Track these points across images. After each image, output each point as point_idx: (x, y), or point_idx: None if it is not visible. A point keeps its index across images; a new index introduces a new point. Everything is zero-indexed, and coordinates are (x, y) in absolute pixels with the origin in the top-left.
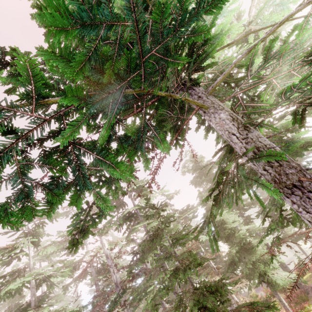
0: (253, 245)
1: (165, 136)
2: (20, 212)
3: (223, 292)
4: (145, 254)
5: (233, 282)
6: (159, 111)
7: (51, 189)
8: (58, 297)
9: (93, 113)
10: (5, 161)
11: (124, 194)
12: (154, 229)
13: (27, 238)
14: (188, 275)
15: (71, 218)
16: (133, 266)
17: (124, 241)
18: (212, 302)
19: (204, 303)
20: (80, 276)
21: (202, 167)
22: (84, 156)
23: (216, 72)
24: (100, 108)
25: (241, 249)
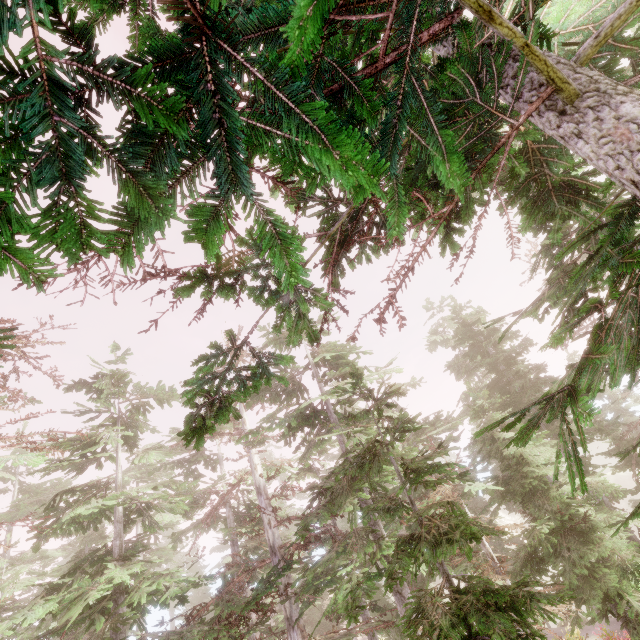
0: (593, 526)
1: (424, 212)
2: (45, 226)
3: (529, 614)
4: (336, 498)
5: (555, 595)
6: (446, 70)
7: (136, 173)
8: (163, 552)
9: (272, 17)
10: (4, 35)
11: (313, 339)
12: (365, 444)
13: (116, 427)
14: (444, 556)
15: (194, 363)
16: (311, 517)
17: (294, 469)
18: (503, 631)
19: (480, 630)
20: (204, 519)
21: (489, 321)
22: (238, 81)
23: (592, 28)
24: (293, 3)
25: (561, 528)
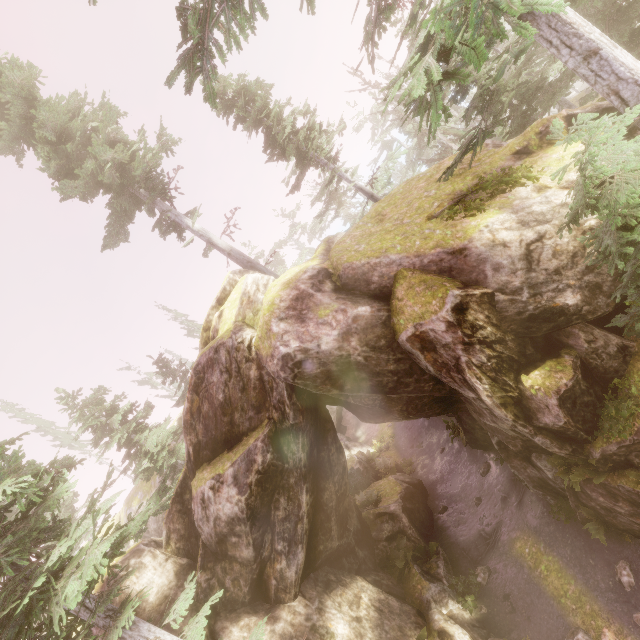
0: None
1: None
2: None
3: None
4: None
5: None
6: None
7: None
8: None
9: None
10: None
11: None
12: None
13: None
14: None
15: None
16: None
17: None
18: None
19: None
20: None
21: None
22: None
23: None
24: None
25: None
